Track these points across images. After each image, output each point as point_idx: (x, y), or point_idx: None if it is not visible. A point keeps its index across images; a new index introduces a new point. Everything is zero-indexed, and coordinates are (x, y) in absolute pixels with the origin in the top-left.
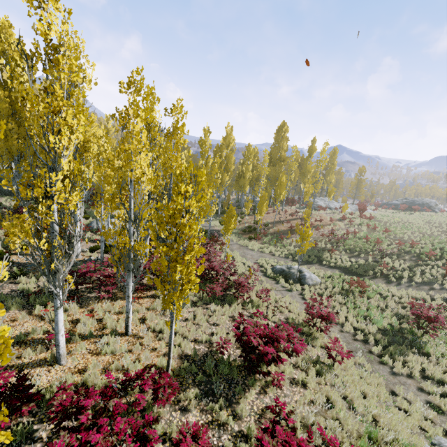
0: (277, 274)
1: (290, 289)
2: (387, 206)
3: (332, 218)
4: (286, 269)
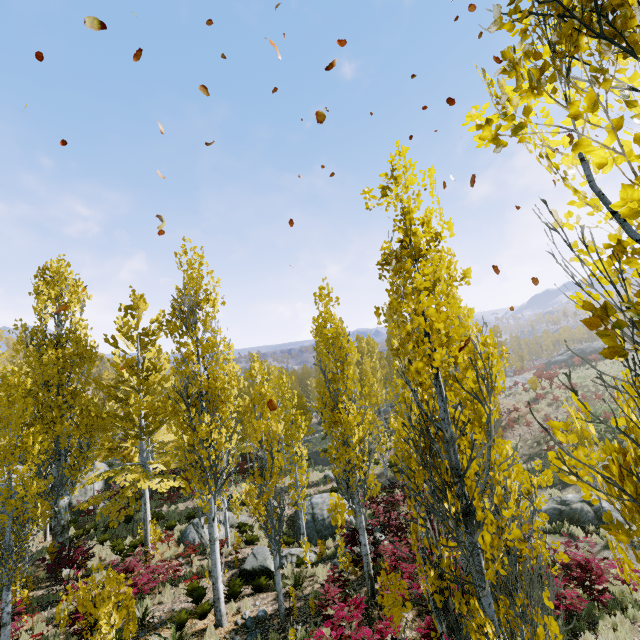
0: (557, 522)
1: (605, 544)
2: (556, 365)
3: (518, 402)
4: (564, 507)
